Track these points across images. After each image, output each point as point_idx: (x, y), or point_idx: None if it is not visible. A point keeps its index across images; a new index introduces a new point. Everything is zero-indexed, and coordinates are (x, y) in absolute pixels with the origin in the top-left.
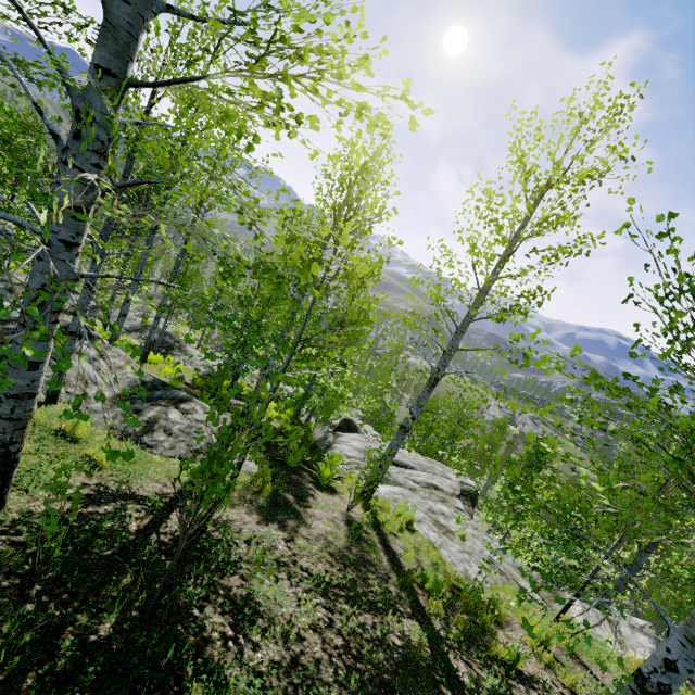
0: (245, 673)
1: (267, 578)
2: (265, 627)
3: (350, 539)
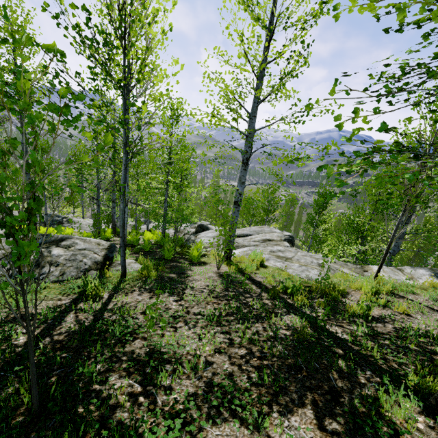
0: (162, 421)
1: (167, 331)
2: (174, 369)
3: (225, 284)
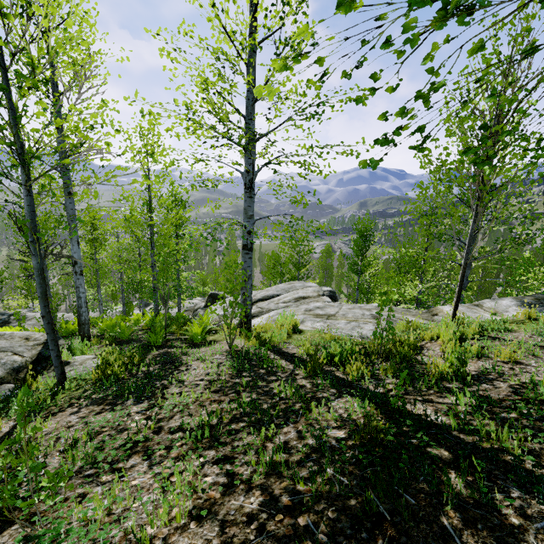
0: None
1: (98, 484)
2: None
3: (237, 366)
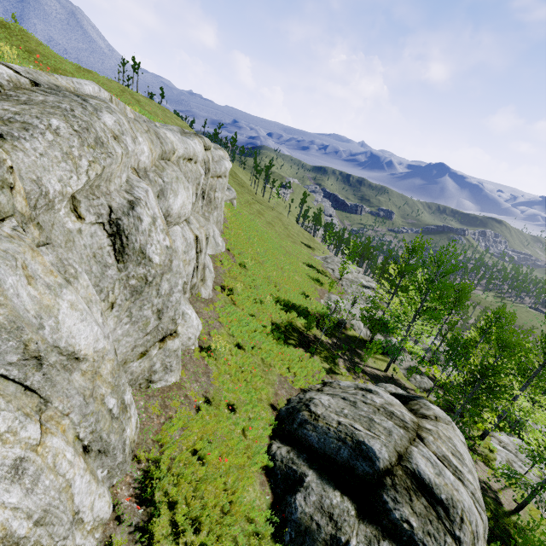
0: None
1: None
2: None
3: None
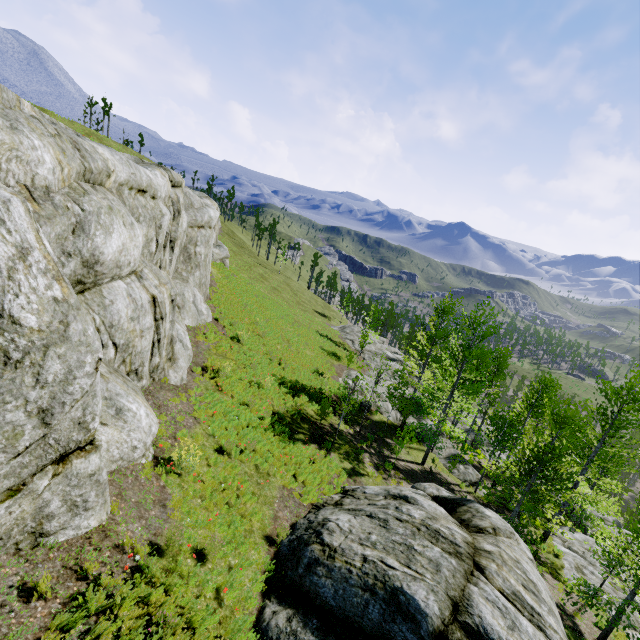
0: None
1: None
2: None
3: None
